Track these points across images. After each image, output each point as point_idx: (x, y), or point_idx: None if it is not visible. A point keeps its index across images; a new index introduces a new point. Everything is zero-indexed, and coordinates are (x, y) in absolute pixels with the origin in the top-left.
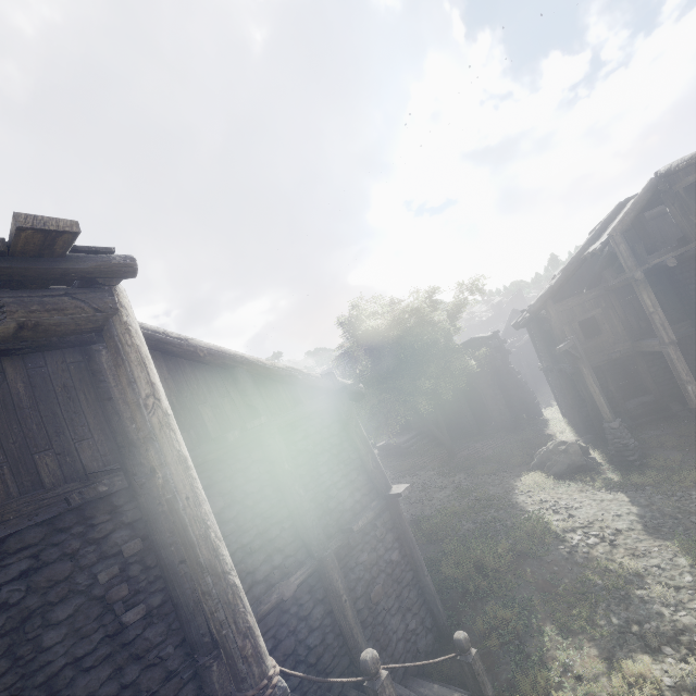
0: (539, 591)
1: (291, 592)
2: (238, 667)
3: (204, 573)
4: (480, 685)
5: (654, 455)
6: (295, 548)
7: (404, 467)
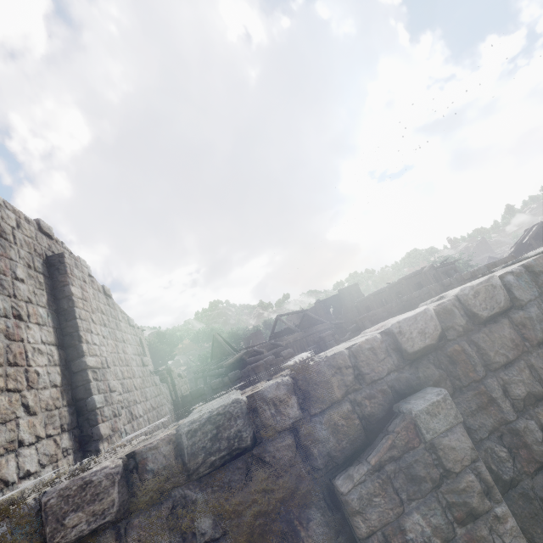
0: None
1: None
2: None
3: None
4: None
5: None
6: None
7: None
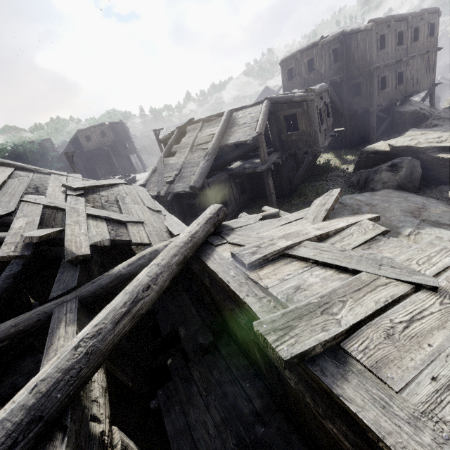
0: None
1: None
2: None
3: None
4: None
5: None
6: None
7: None
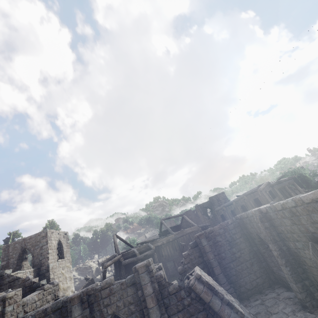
0: None
1: None
2: None
3: None
4: None
5: None
6: None
7: None
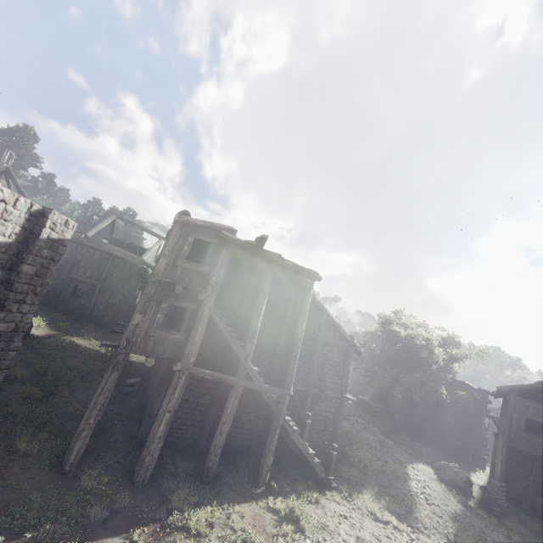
0: (378, 483)
1: (295, 389)
2: (287, 380)
3: (293, 357)
4: (331, 461)
5: (511, 520)
6: (303, 379)
7: (363, 414)
